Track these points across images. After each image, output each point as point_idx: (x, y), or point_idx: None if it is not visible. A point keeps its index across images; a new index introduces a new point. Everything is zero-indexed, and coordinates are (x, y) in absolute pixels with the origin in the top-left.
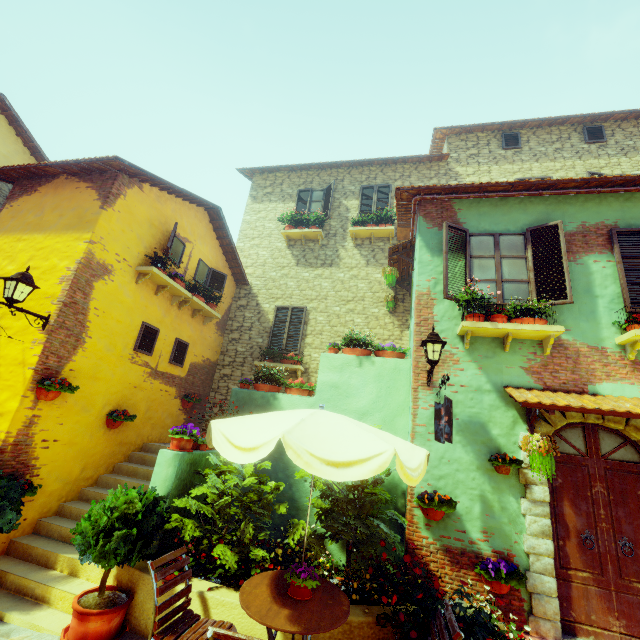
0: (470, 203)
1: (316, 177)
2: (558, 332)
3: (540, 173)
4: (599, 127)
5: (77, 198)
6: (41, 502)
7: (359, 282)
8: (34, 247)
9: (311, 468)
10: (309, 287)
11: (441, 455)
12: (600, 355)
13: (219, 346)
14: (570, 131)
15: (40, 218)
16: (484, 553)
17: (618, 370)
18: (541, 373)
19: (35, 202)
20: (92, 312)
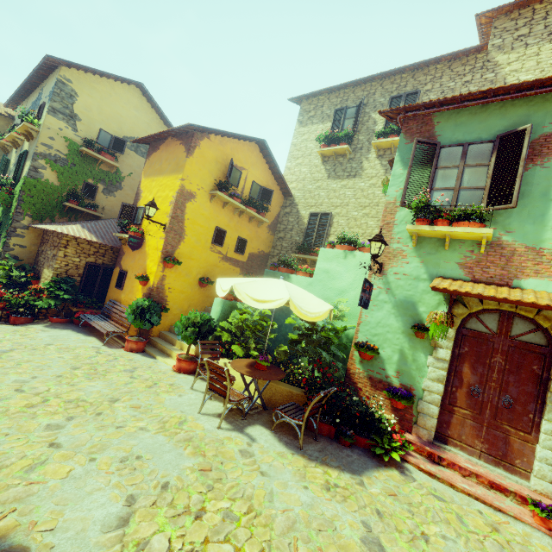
0: (450, 114)
1: (351, 94)
2: (487, 234)
3: None
4: None
5: (176, 152)
6: (171, 318)
7: (376, 190)
8: (159, 184)
9: (245, 300)
10: (335, 196)
11: (379, 321)
12: (535, 255)
13: (271, 242)
14: None
15: (161, 166)
16: (394, 384)
17: (549, 268)
18: (473, 268)
19: (158, 156)
20: (186, 221)
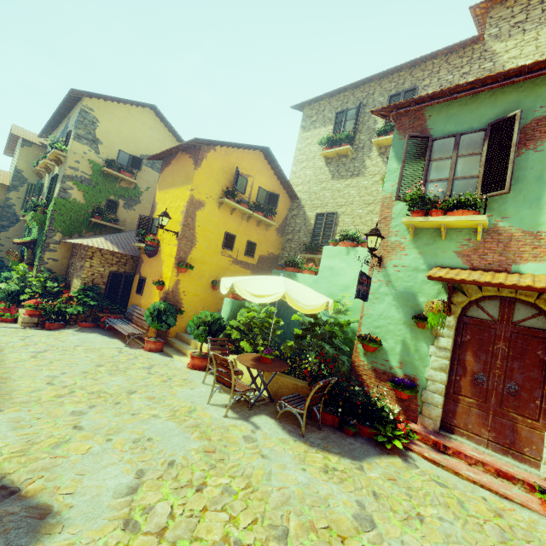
0: (441, 107)
1: (351, 97)
2: (481, 221)
3: None
4: None
5: (185, 165)
6: (186, 319)
7: (379, 187)
8: (171, 196)
9: (245, 296)
10: (340, 196)
11: (380, 313)
12: (533, 239)
13: (280, 244)
14: None
15: (173, 179)
16: (398, 375)
17: None
18: (470, 256)
19: (170, 170)
20: (197, 228)
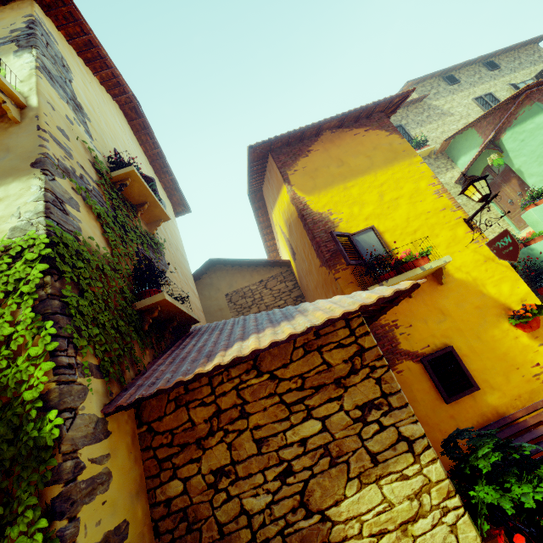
0: None
1: None
2: None
3: (482, 92)
4: (491, 61)
5: (367, 140)
6: None
7: None
8: (372, 186)
9: None
10: None
11: None
12: None
13: None
14: (477, 67)
15: (346, 166)
16: None
17: None
18: None
19: (322, 158)
20: None
